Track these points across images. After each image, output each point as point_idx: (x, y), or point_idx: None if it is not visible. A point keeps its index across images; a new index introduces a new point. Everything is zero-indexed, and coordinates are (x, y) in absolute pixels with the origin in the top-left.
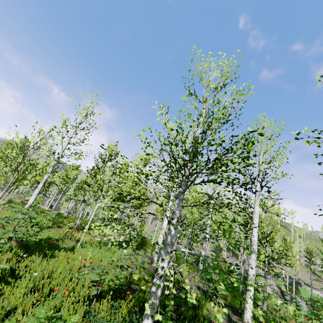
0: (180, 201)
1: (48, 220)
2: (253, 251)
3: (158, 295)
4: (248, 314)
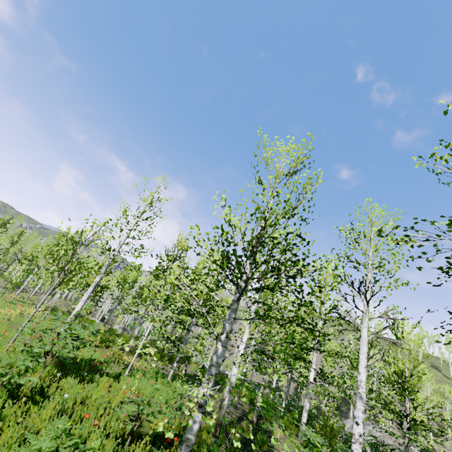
0: (233, 312)
1: (90, 332)
2: (359, 396)
3: (194, 429)
4: None
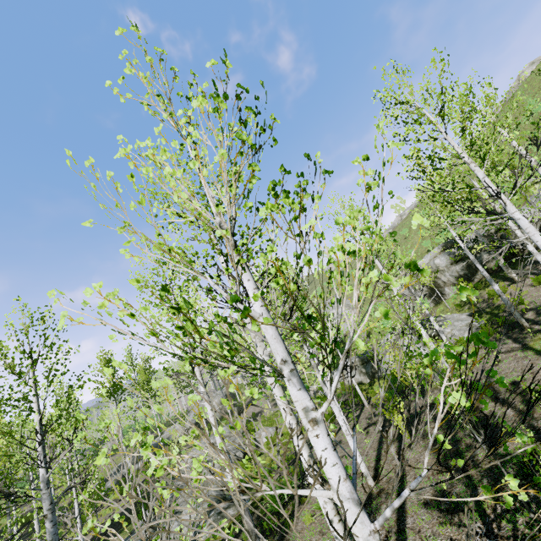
0: None
1: None
2: None
3: None
4: None
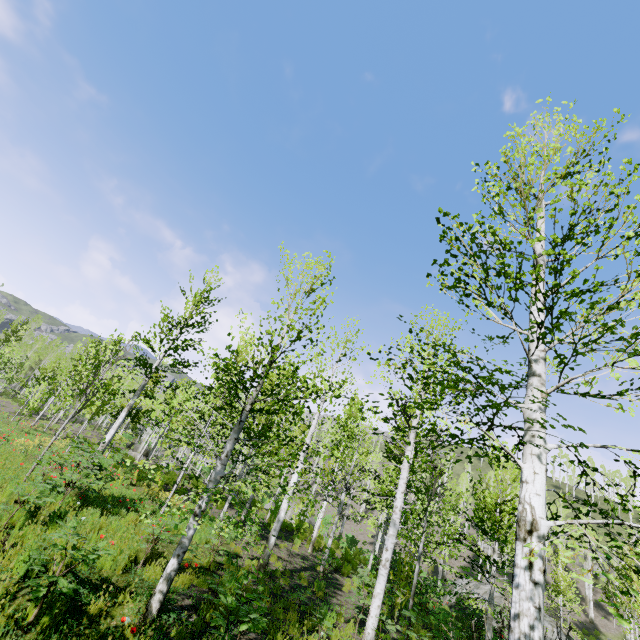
0: (235, 433)
1: (115, 461)
2: (392, 522)
3: (189, 534)
4: (370, 621)
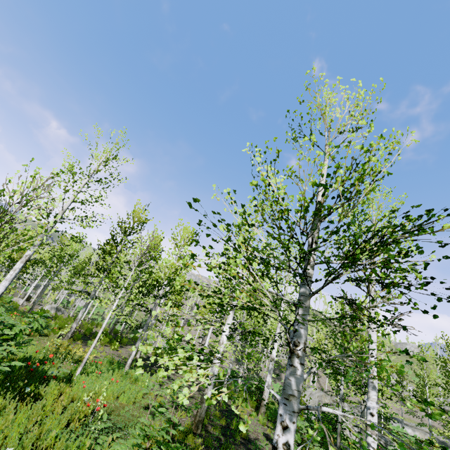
0: (307, 312)
1: (34, 330)
2: (373, 385)
3: None
4: None
